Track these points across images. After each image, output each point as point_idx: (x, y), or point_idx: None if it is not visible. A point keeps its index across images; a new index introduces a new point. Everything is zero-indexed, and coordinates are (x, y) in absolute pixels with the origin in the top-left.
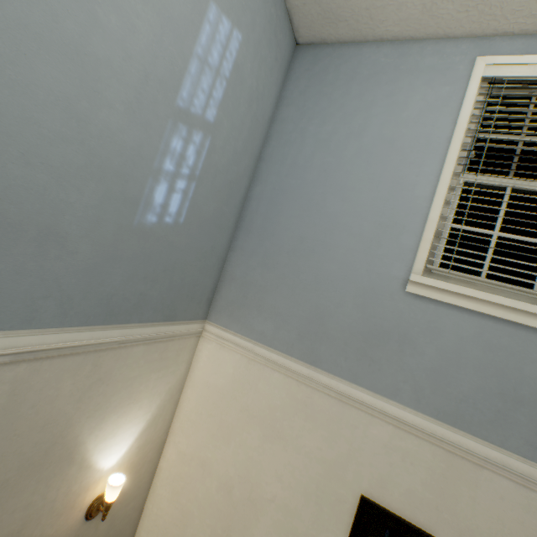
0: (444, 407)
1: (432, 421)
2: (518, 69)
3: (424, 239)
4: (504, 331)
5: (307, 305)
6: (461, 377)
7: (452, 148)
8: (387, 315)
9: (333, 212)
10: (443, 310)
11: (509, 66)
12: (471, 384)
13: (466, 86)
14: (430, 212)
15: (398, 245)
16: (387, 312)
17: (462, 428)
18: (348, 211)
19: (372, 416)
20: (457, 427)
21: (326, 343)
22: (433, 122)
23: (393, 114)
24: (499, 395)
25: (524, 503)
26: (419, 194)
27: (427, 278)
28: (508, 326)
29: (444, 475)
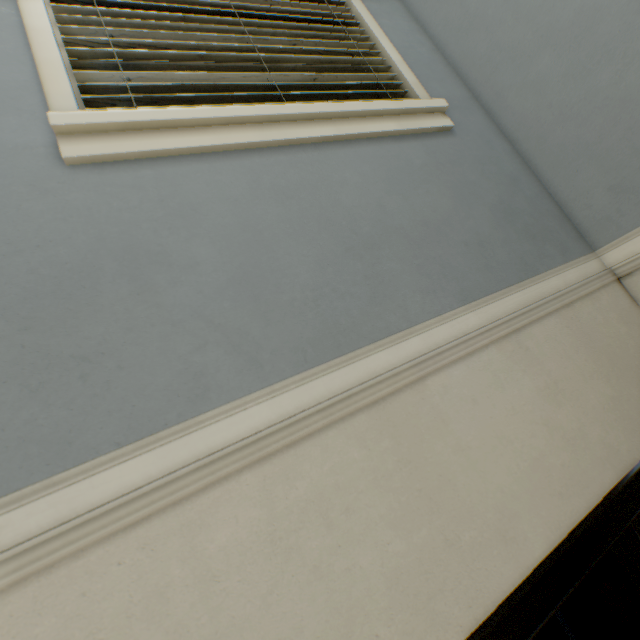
0: (304, 334)
1: (309, 378)
2: None
3: (45, 61)
4: (283, 163)
5: None
6: (285, 262)
7: None
8: (54, 231)
9: None
10: (173, 170)
11: None
12: (308, 263)
13: None
14: (26, 18)
15: None
16: (50, 225)
17: (354, 344)
18: None
19: (186, 505)
20: (348, 350)
21: None
22: None
23: None
24: (349, 253)
25: (491, 378)
26: None
27: (93, 111)
28: (283, 155)
29: (403, 460)
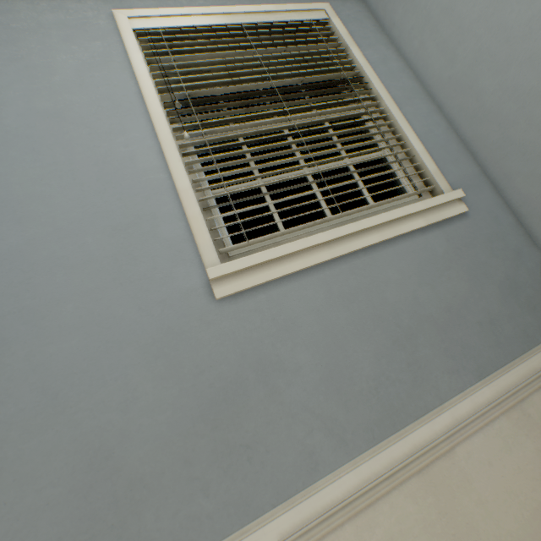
0: (371, 416)
1: (377, 451)
2: (165, 21)
3: (193, 217)
4: (345, 271)
5: (57, 462)
6: (354, 358)
7: (150, 102)
8: (217, 353)
9: (11, 249)
10: (277, 291)
11: (155, 19)
12: (369, 357)
13: (122, 39)
14: (176, 181)
15: (164, 243)
16: (215, 349)
17: (404, 422)
18: (42, 233)
19: None
20: (400, 427)
21: (151, 500)
22: (106, 81)
23: (39, 80)
24: (395, 345)
25: (501, 442)
26: (145, 166)
27: (230, 261)
28: (344, 263)
29: (442, 512)
